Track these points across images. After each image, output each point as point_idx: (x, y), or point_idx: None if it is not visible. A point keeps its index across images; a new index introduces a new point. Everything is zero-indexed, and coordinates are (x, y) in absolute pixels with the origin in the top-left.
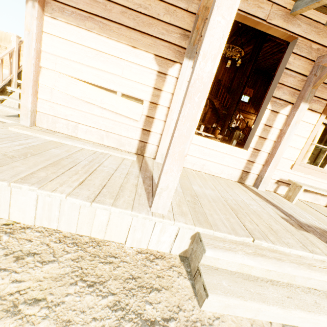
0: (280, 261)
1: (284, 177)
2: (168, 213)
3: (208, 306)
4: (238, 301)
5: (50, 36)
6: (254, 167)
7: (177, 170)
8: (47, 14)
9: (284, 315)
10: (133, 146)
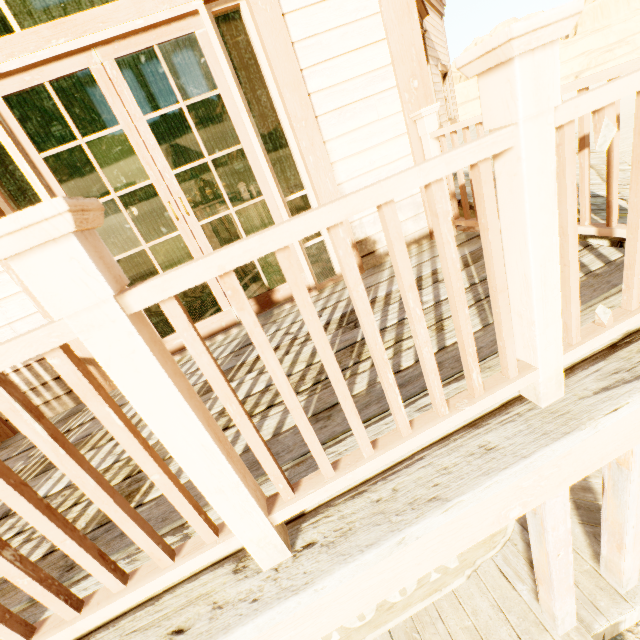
0: None
1: None
2: None
3: None
4: None
5: None
6: None
7: None
8: None
9: None
10: None
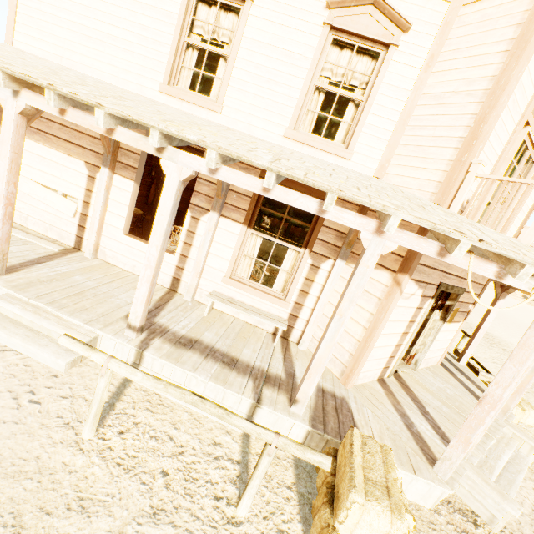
0: (46, 319)
1: (218, 289)
2: None
3: None
4: None
5: None
6: (185, 274)
7: None
8: None
9: (13, 342)
10: (71, 241)
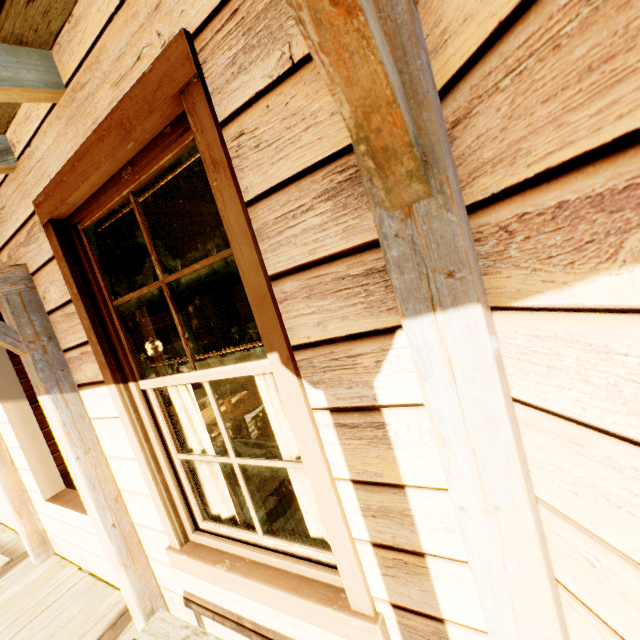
0: None
1: (189, 585)
2: None
3: None
4: None
5: None
6: None
7: None
8: None
9: None
10: None
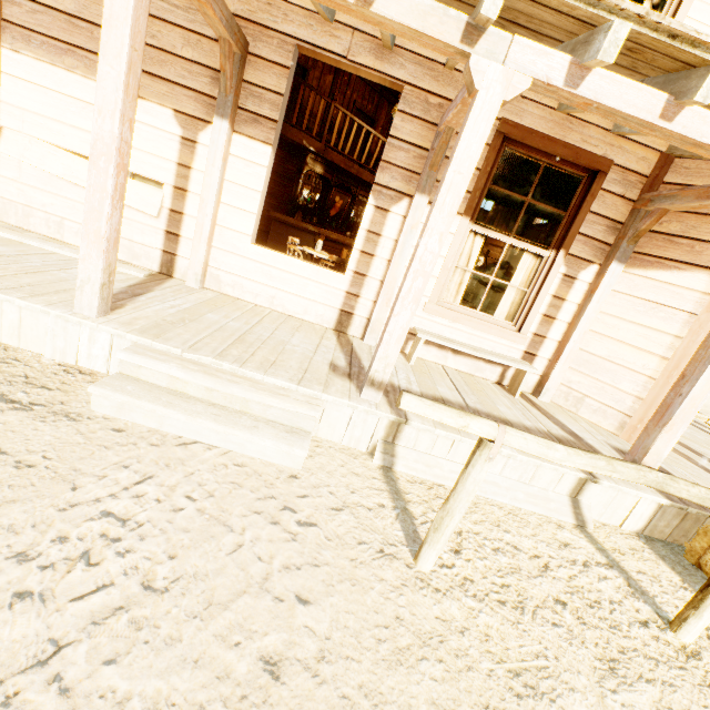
0: (232, 383)
1: (415, 325)
2: (101, 319)
3: (99, 405)
4: (128, 398)
5: (12, 79)
6: (360, 305)
7: (98, 257)
8: (6, 45)
9: (195, 428)
10: (154, 261)
